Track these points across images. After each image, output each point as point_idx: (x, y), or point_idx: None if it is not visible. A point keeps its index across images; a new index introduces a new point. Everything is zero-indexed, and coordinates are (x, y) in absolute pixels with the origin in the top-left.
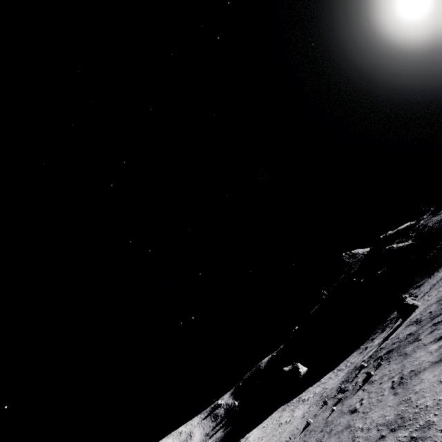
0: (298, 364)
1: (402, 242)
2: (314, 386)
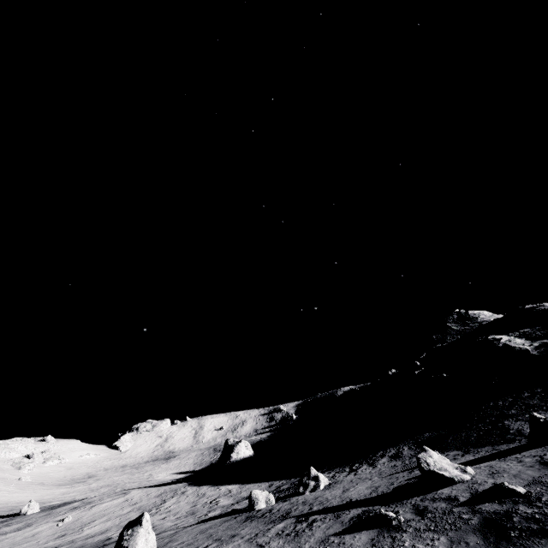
0: (238, 445)
1: (527, 338)
2: (206, 490)
